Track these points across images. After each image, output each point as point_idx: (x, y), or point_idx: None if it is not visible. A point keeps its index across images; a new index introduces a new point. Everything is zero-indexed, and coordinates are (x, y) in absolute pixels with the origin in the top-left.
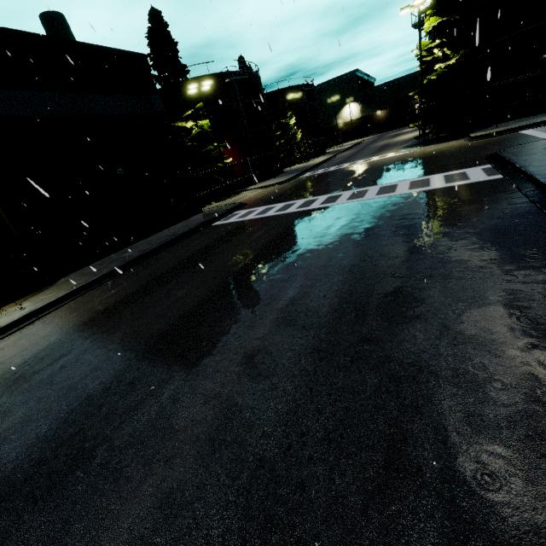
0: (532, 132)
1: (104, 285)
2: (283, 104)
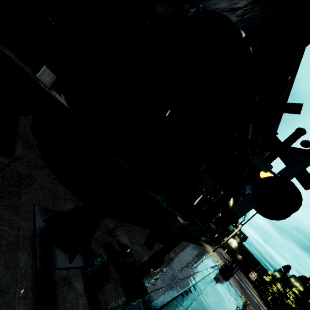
0: None
1: None
2: None
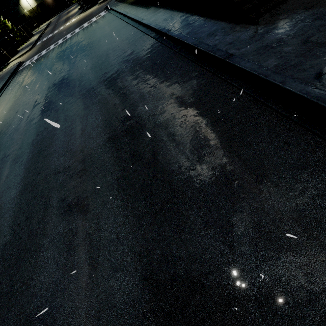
0: None
1: (4, 92)
2: None
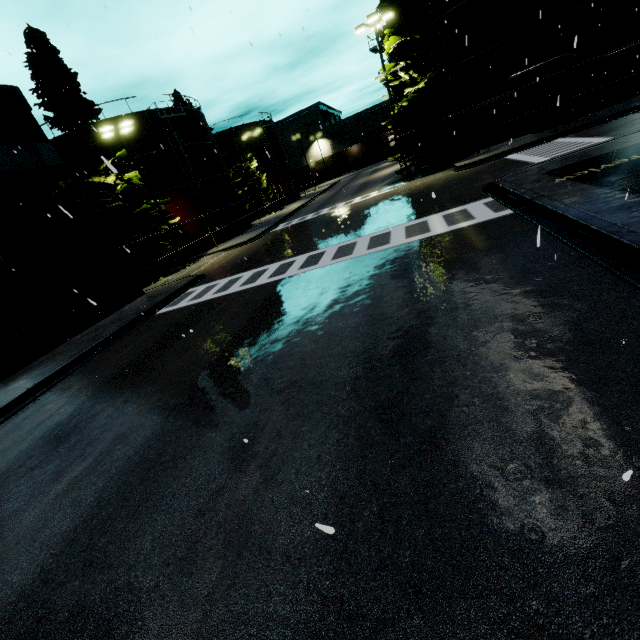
0: (520, 157)
1: None
2: (239, 145)
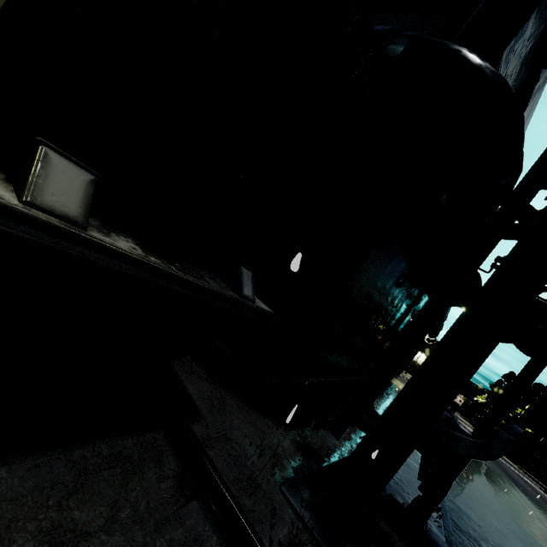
0: None
1: None
2: None
